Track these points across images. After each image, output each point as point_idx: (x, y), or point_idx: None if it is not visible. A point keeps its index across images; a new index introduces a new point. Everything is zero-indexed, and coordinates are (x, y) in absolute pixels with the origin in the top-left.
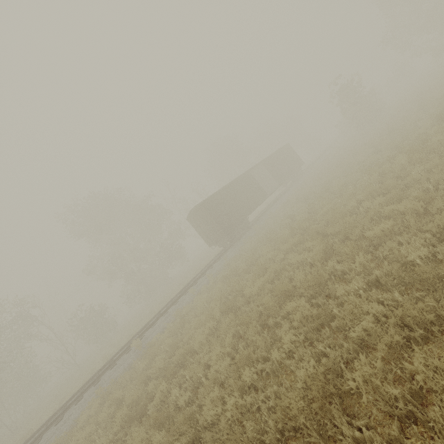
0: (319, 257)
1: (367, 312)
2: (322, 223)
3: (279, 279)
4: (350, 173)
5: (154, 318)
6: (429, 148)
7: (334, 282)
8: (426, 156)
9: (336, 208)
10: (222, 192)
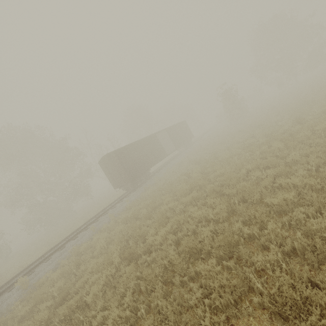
0: (224, 216)
1: (305, 297)
2: (217, 184)
3: (180, 229)
4: (232, 149)
5: (49, 251)
6: (298, 139)
7: (246, 246)
8: (299, 144)
9: (227, 173)
10: (132, 146)
